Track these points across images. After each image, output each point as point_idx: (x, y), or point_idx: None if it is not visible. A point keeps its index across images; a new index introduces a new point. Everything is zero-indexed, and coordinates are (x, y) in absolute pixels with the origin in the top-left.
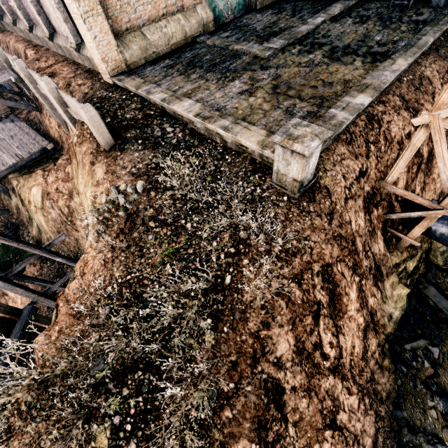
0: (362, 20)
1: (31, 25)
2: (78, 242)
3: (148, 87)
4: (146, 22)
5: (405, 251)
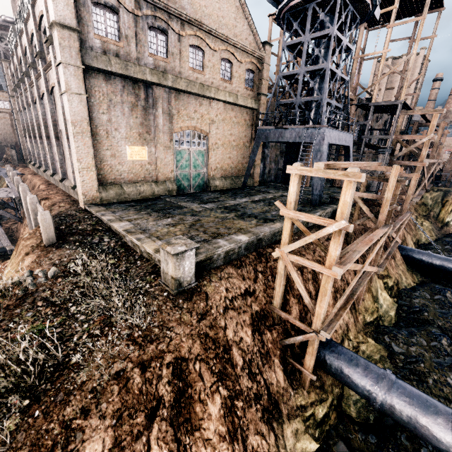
0: (269, 204)
1: (55, 173)
2: None
3: (105, 212)
4: (127, 181)
5: (313, 392)
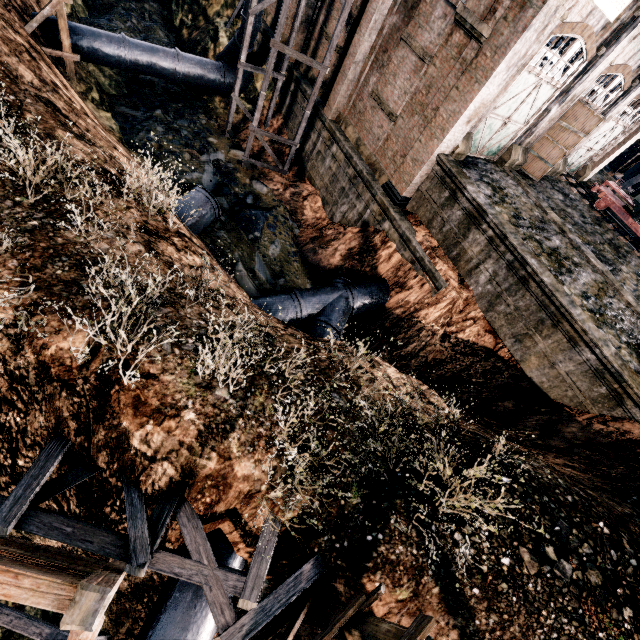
0: None
1: None
2: None
3: None
4: None
5: (81, 83)
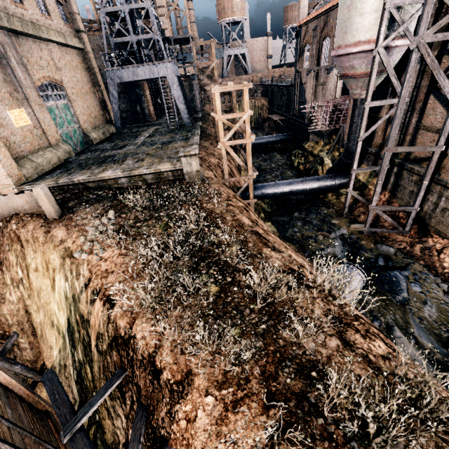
0: (163, 134)
1: None
2: None
3: (66, 178)
4: (28, 153)
5: (256, 211)
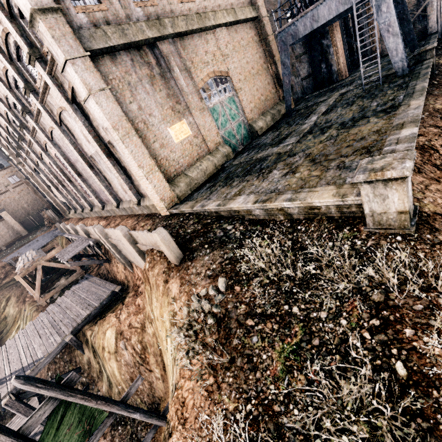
0: (349, 104)
1: (103, 205)
2: (152, 387)
3: (201, 203)
4: (186, 167)
5: None
